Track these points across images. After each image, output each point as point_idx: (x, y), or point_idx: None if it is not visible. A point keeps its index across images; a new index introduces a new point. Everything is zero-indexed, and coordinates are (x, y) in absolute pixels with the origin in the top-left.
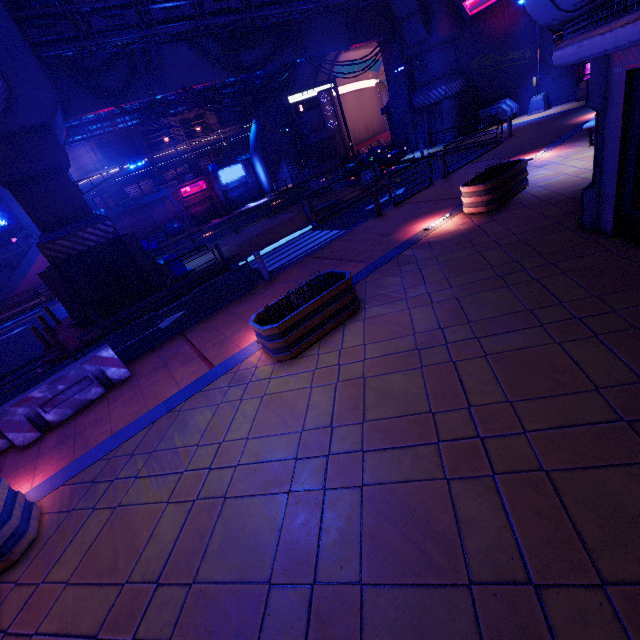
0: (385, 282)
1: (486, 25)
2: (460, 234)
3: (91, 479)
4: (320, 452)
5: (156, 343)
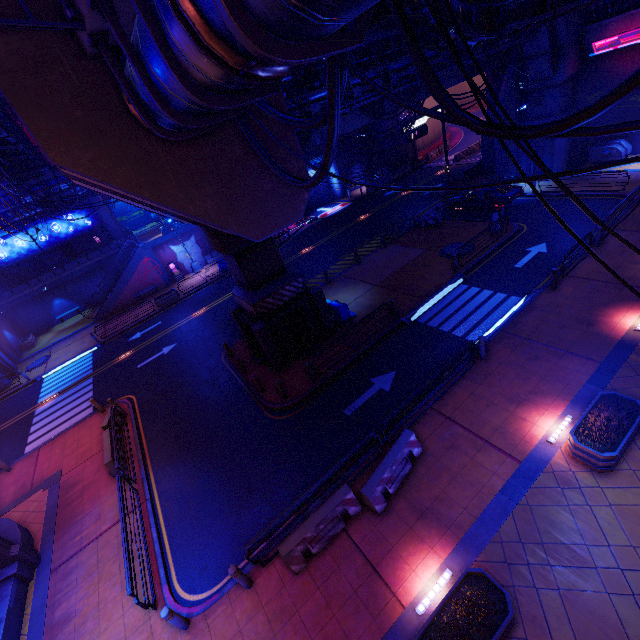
0: (639, 394)
1: (611, 65)
2: None
3: (502, 560)
4: None
5: (417, 417)
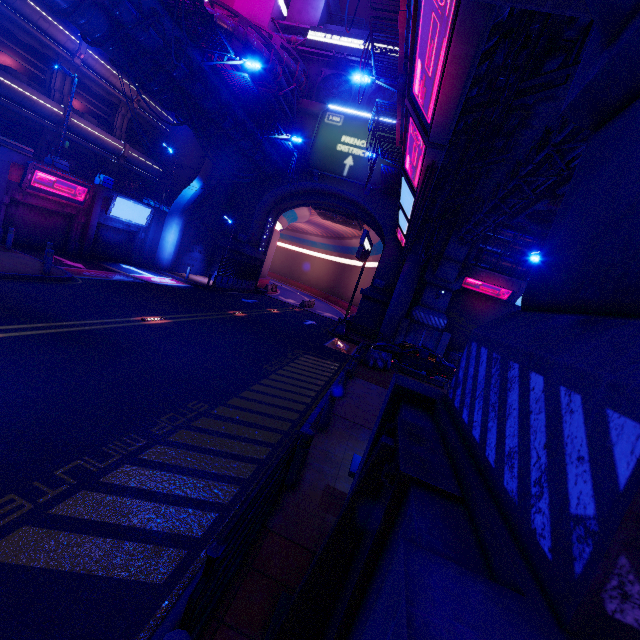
0: None
1: (468, 299)
2: None
3: None
4: None
5: None
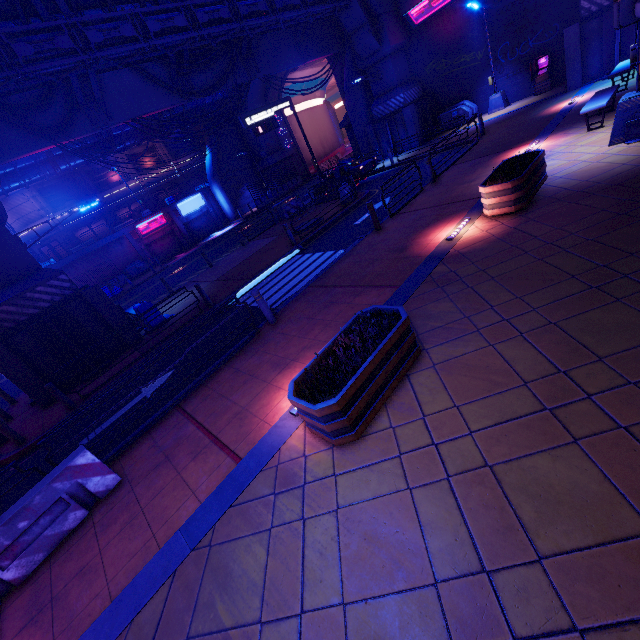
0: (433, 310)
1: (434, 32)
2: (497, 240)
3: None
4: (495, 635)
5: (147, 425)
